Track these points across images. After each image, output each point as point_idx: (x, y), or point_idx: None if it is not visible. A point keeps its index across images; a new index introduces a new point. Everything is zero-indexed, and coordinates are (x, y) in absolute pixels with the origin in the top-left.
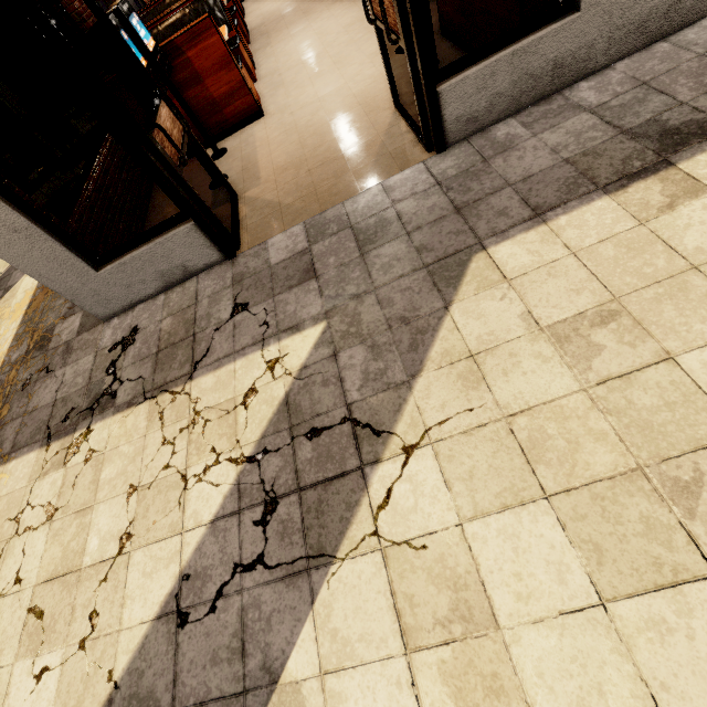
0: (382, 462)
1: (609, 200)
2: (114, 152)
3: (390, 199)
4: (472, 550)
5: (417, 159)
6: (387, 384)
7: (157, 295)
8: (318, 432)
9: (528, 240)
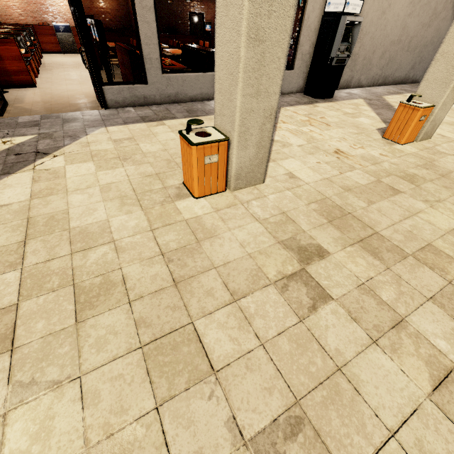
0: (44, 158)
1: (144, 123)
2: None
3: (81, 115)
4: (66, 169)
5: (97, 109)
6: (55, 146)
7: None
8: (20, 154)
9: (119, 127)
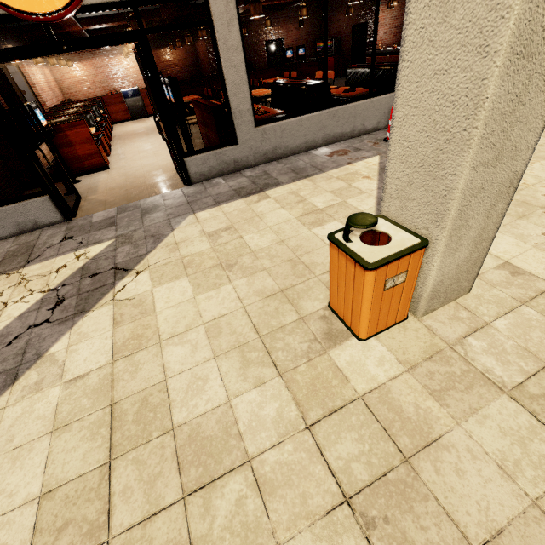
0: (125, 278)
1: (241, 200)
2: (0, 169)
3: (162, 199)
4: (153, 295)
5: (179, 187)
6: (137, 255)
7: (10, 237)
8: (97, 274)
9: (211, 210)
